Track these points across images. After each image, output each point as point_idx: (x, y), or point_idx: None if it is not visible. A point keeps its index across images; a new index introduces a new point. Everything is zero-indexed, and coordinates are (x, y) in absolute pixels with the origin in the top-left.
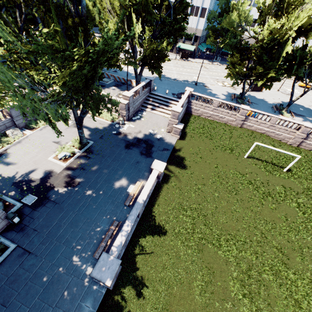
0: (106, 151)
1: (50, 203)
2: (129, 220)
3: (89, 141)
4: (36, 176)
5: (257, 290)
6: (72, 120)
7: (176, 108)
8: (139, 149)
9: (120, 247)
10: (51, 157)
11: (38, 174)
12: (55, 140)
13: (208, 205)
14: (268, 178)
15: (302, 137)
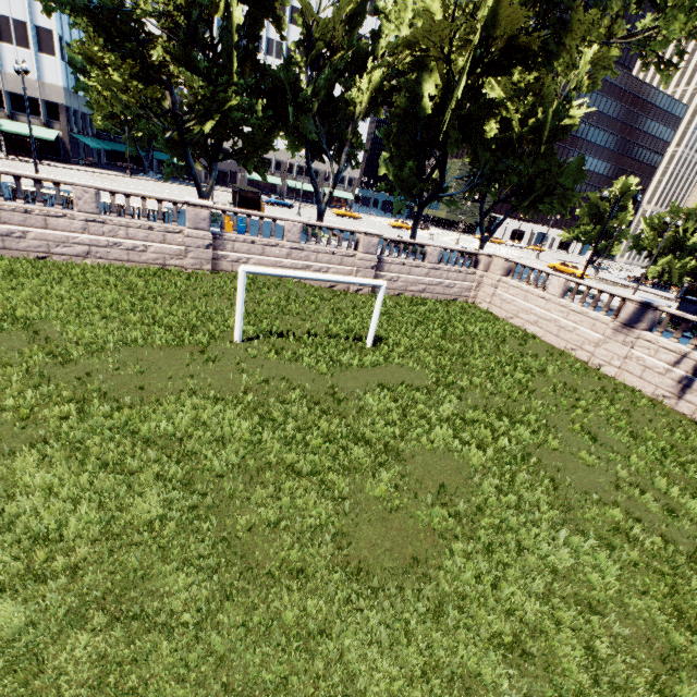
0: None
1: None
2: None
3: None
4: None
5: None
6: None
7: None
8: None
9: None
10: None
11: None
12: None
13: None
14: (332, 379)
15: (371, 265)
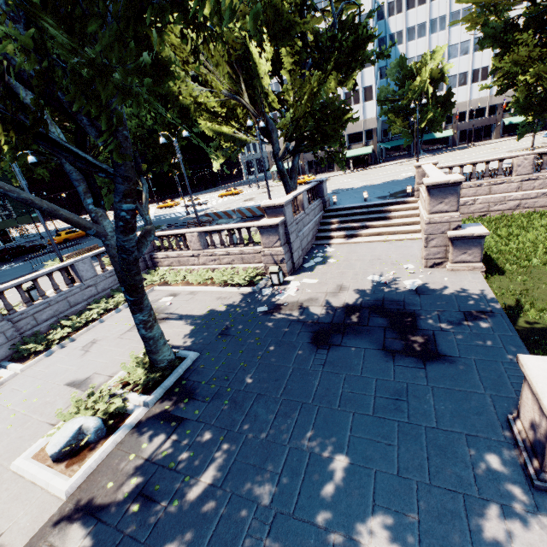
0: (245, 375)
1: None
2: None
3: (185, 351)
4: None
5: None
6: None
7: (438, 178)
8: (368, 338)
9: None
10: (28, 455)
11: None
12: (76, 377)
13: None
14: None
15: None
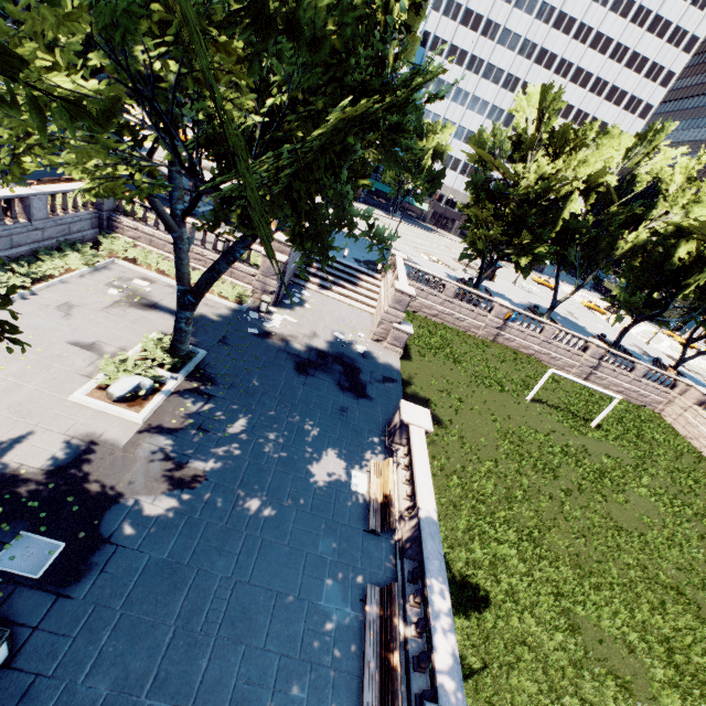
0: (252, 378)
1: (125, 559)
2: (432, 573)
3: (195, 348)
4: (37, 459)
5: (702, 700)
6: (120, 287)
7: (403, 286)
8: (331, 376)
9: (457, 670)
10: (83, 393)
11: (44, 453)
12: (77, 339)
13: (520, 509)
14: (580, 441)
15: (591, 365)
